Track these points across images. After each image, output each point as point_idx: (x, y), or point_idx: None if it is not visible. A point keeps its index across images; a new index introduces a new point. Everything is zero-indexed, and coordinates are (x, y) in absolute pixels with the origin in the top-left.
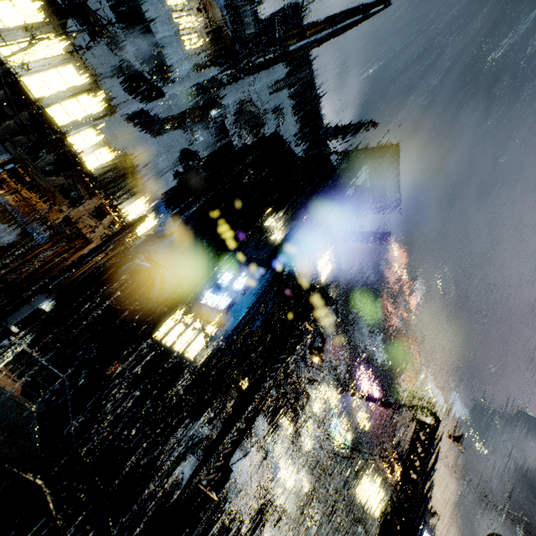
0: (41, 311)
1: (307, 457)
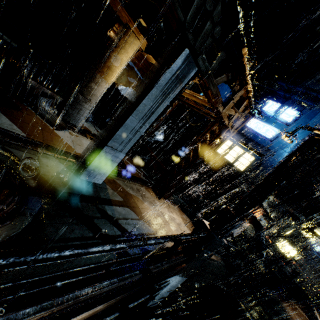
0: (159, 142)
1: (270, 200)
